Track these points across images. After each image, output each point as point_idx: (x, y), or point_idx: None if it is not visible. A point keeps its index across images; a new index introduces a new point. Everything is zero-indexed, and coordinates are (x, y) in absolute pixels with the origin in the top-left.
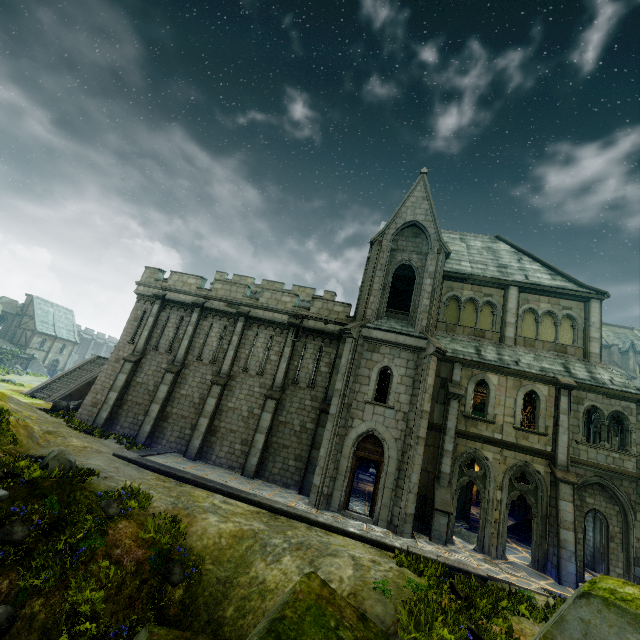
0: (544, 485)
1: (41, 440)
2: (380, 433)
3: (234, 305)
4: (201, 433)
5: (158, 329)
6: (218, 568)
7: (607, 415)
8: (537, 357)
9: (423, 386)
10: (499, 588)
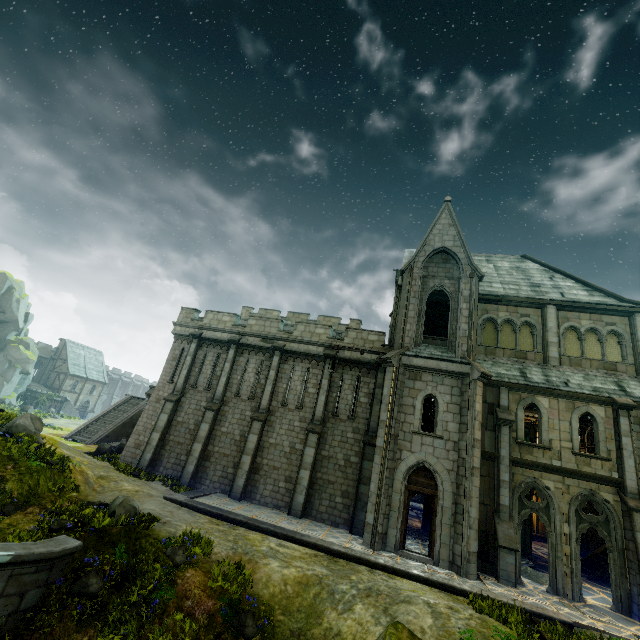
0: (615, 515)
1: (96, 485)
2: (431, 465)
3: (269, 340)
4: (245, 471)
5: (196, 367)
6: (289, 619)
7: None
8: (586, 376)
9: (471, 413)
10: (589, 636)
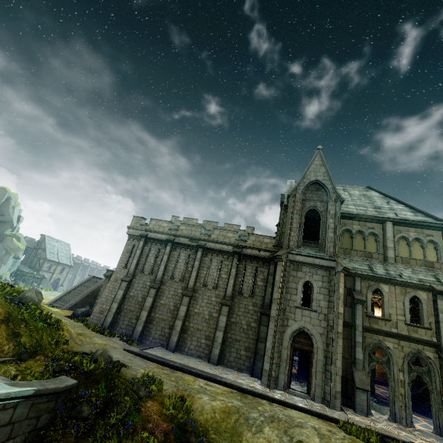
0: (435, 367)
1: (77, 340)
2: (309, 330)
3: (194, 240)
4: (177, 331)
5: (143, 258)
6: (219, 437)
7: None
8: (414, 271)
9: (336, 295)
10: None
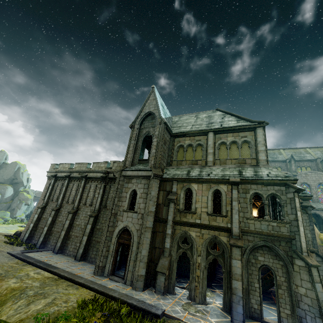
0: (227, 250)
1: None
2: (129, 227)
3: (81, 173)
4: (61, 239)
5: (53, 191)
6: None
7: (266, 197)
8: (224, 169)
9: (149, 197)
10: (159, 322)
